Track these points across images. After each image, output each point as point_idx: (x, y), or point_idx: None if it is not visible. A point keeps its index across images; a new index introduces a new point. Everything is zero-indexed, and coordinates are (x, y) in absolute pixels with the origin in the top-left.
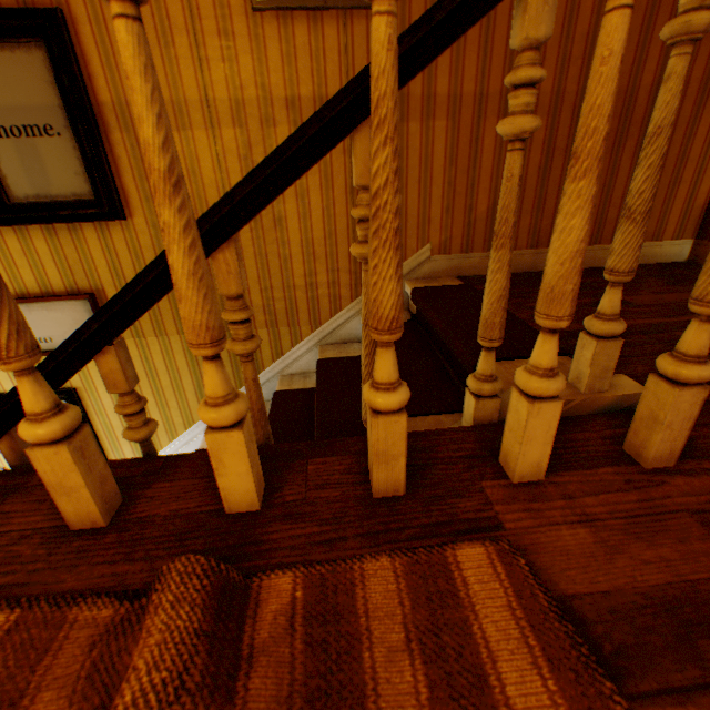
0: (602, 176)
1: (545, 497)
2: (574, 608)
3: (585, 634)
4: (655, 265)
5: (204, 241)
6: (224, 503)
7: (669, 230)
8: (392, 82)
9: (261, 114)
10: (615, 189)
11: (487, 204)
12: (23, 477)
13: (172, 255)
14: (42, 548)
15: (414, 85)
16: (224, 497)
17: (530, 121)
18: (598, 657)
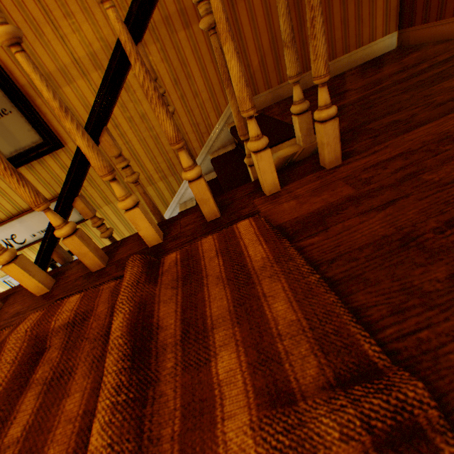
0: (323, 12)
1: (280, 196)
2: (282, 226)
3: (284, 232)
4: (375, 59)
5: (93, 135)
6: (147, 243)
7: (379, 31)
8: (126, 35)
9: (107, 57)
10: (334, 17)
11: (257, 60)
12: (68, 266)
13: (78, 141)
14: (85, 280)
15: (186, 1)
16: (145, 240)
17: (211, 18)
18: (287, 236)
